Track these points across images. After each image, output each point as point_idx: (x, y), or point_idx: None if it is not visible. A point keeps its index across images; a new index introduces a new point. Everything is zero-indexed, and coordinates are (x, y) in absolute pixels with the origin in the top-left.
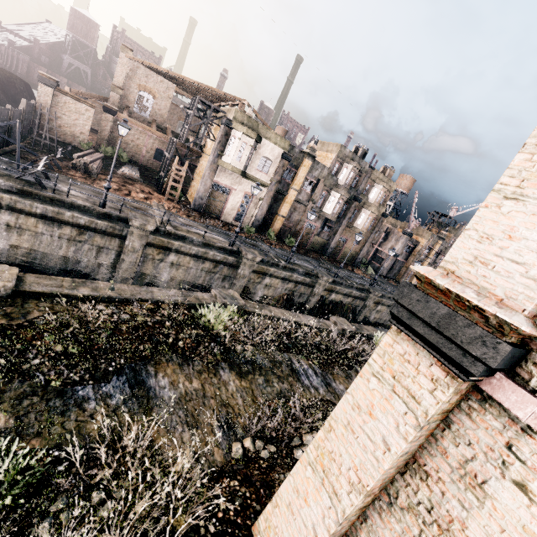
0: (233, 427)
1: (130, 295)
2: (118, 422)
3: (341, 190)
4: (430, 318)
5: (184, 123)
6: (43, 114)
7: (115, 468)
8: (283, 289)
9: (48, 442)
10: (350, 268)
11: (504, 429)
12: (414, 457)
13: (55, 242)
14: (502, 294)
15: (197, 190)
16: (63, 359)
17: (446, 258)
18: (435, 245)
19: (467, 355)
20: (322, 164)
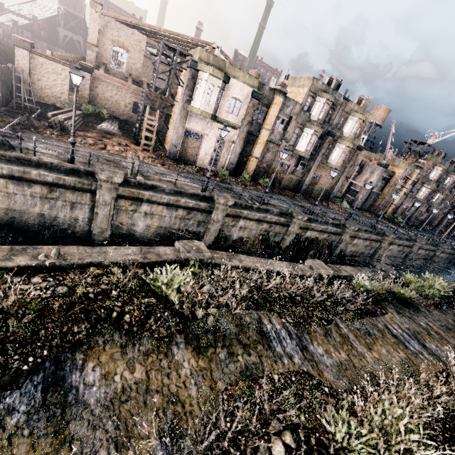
0: (180, 437)
1: (77, 260)
2: None
3: (314, 126)
4: None
5: (153, 72)
6: (24, 78)
7: None
8: (258, 230)
9: None
10: (324, 203)
11: None
12: None
13: (29, 201)
14: None
15: (171, 139)
16: None
17: None
18: (411, 174)
19: None
20: (294, 101)
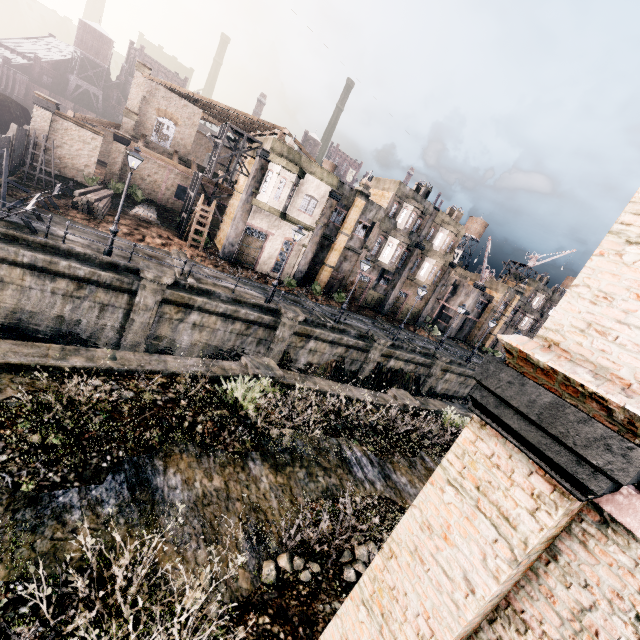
0: (265, 539)
1: (136, 366)
2: (110, 539)
3: (400, 236)
4: (527, 408)
5: (211, 155)
6: (39, 143)
7: (100, 607)
8: (331, 355)
9: (9, 572)
10: (412, 328)
11: (636, 567)
12: (507, 599)
13: (47, 299)
14: (630, 376)
15: (227, 235)
16: (40, 453)
17: (547, 324)
18: (512, 300)
19: (584, 463)
20: (378, 205)
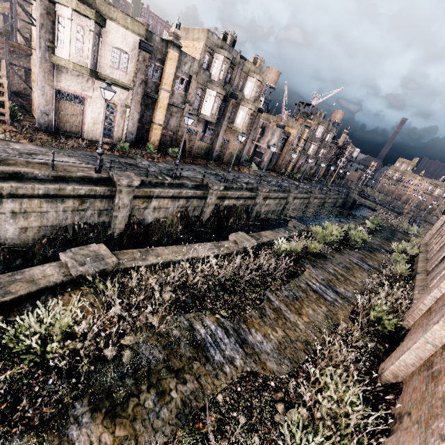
0: None
1: None
2: None
3: (216, 87)
4: None
5: None
6: None
7: None
8: (174, 208)
9: None
10: (236, 168)
11: None
12: None
13: None
14: None
15: (36, 103)
16: None
17: None
18: (303, 134)
19: None
20: (191, 56)
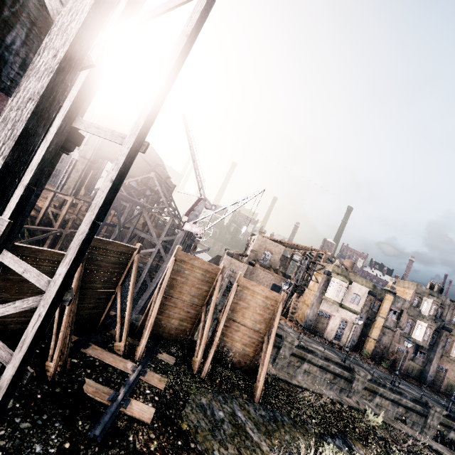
0: None
1: (314, 389)
2: None
3: (426, 320)
4: None
5: (296, 271)
6: None
7: None
8: (393, 412)
9: None
10: None
11: None
12: None
13: None
14: None
15: (307, 315)
16: (312, 418)
17: None
18: None
19: None
20: (402, 298)
